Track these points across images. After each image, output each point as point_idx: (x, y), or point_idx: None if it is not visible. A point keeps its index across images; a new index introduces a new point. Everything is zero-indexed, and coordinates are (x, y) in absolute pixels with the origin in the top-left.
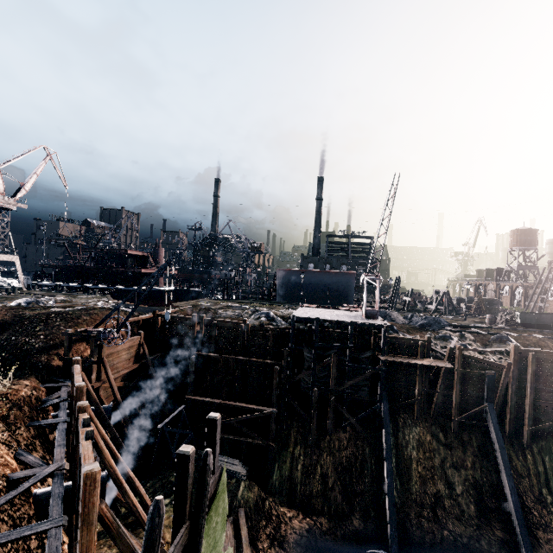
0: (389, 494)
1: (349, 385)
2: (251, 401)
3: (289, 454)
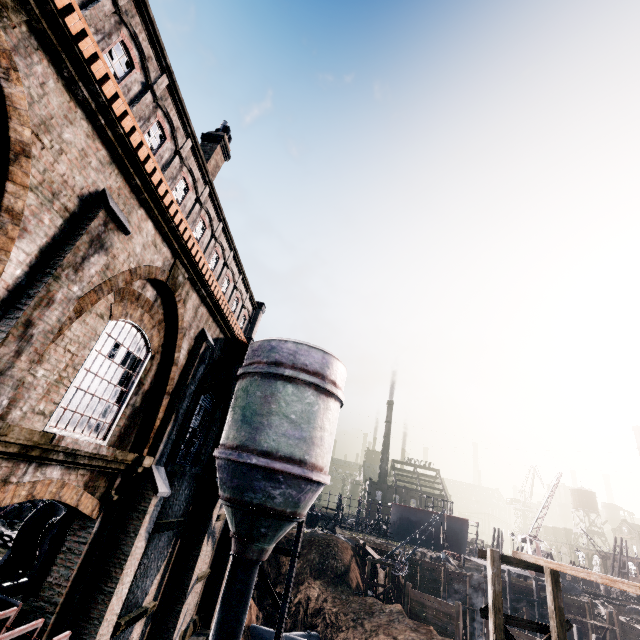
0: None
1: None
2: None
3: None
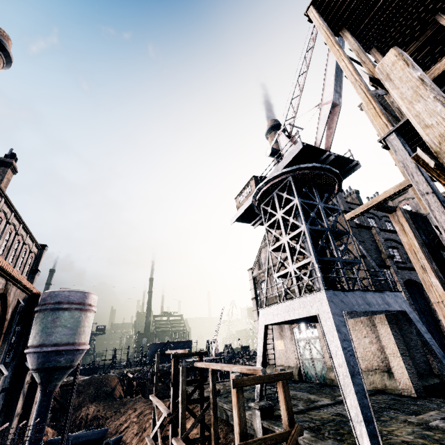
0: None
1: None
2: None
3: None
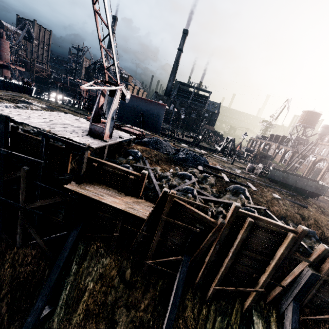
0: None
1: (37, 206)
2: None
3: None
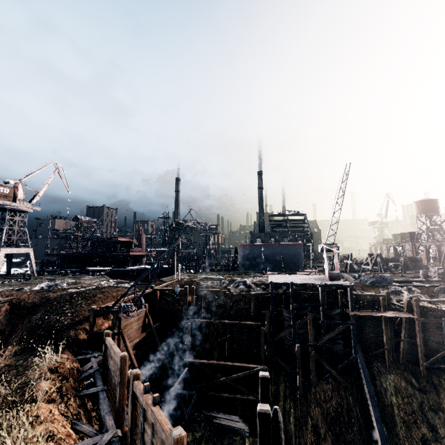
0: (382, 441)
1: (326, 340)
2: (239, 360)
3: (281, 407)
